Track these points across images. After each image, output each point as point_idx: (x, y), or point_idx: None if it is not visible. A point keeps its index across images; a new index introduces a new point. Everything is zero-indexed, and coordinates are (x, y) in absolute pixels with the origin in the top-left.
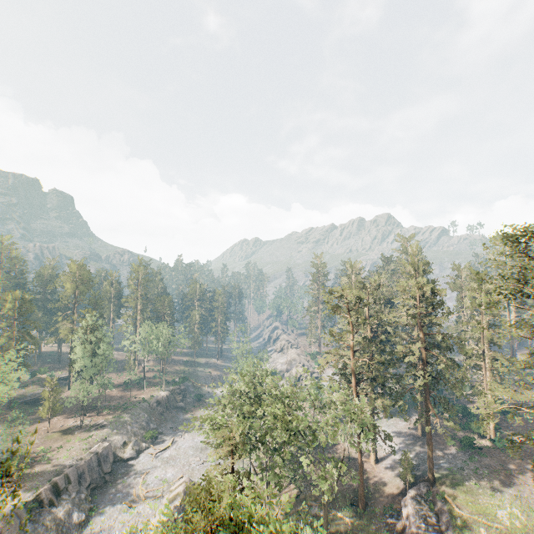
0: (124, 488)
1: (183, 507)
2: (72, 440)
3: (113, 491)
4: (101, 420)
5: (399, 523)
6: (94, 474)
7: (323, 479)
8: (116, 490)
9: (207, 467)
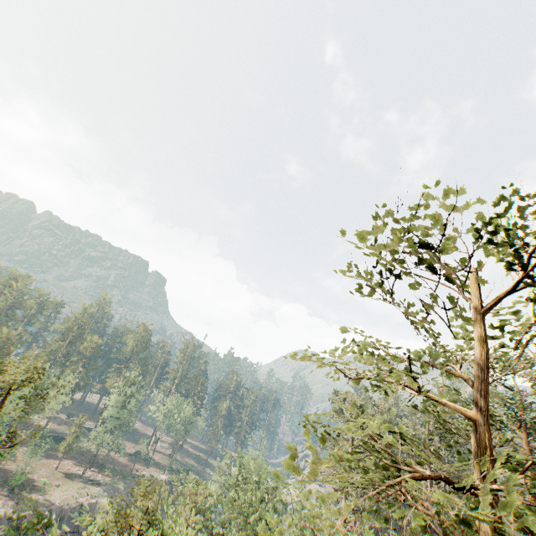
0: None
1: None
2: (69, 485)
3: None
4: (100, 477)
5: None
6: (70, 526)
7: None
8: None
9: None
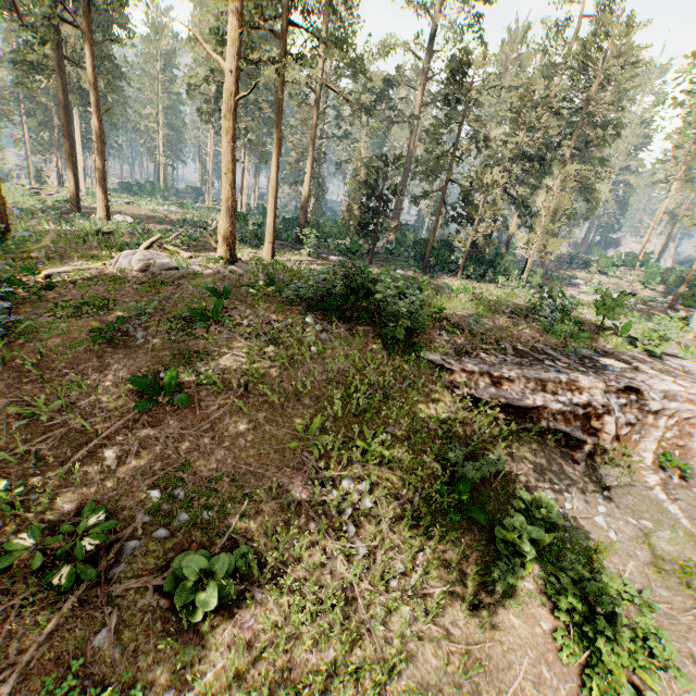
0: None
1: None
2: None
3: None
4: None
5: None
6: None
7: None
8: None
9: None
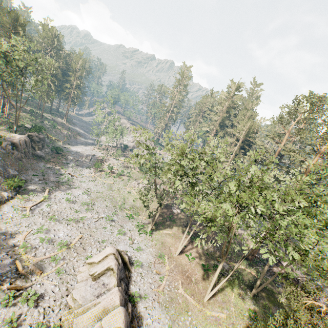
0: None
1: (119, 285)
2: None
3: None
4: None
5: (275, 270)
6: None
7: None
8: None
9: (104, 225)
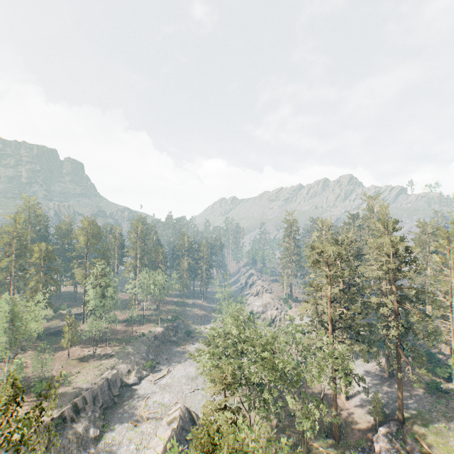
0: (130, 409)
1: (179, 430)
2: (87, 367)
3: (121, 411)
4: (109, 350)
5: None
6: (105, 396)
7: (306, 418)
8: (123, 410)
9: (197, 395)
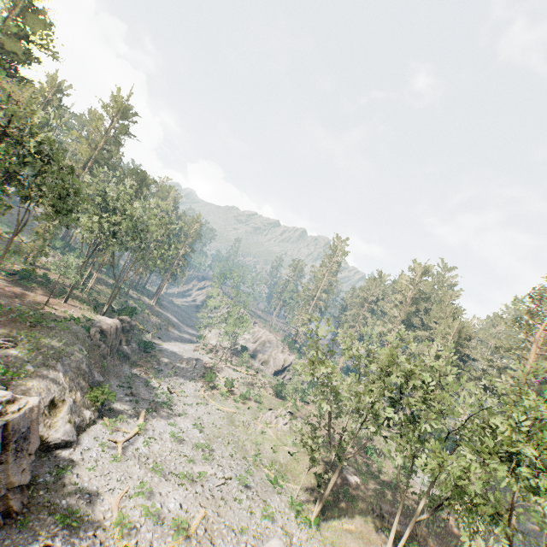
0: (73, 540)
1: None
2: None
3: None
4: None
5: None
6: None
7: None
8: (47, 545)
9: (236, 494)
